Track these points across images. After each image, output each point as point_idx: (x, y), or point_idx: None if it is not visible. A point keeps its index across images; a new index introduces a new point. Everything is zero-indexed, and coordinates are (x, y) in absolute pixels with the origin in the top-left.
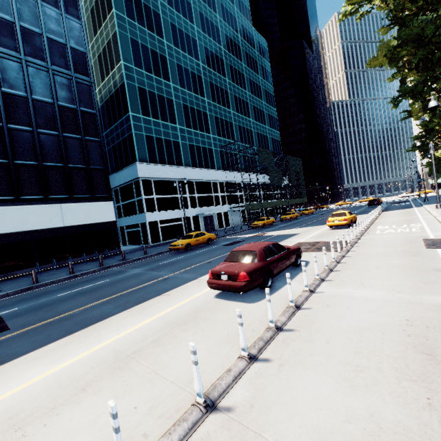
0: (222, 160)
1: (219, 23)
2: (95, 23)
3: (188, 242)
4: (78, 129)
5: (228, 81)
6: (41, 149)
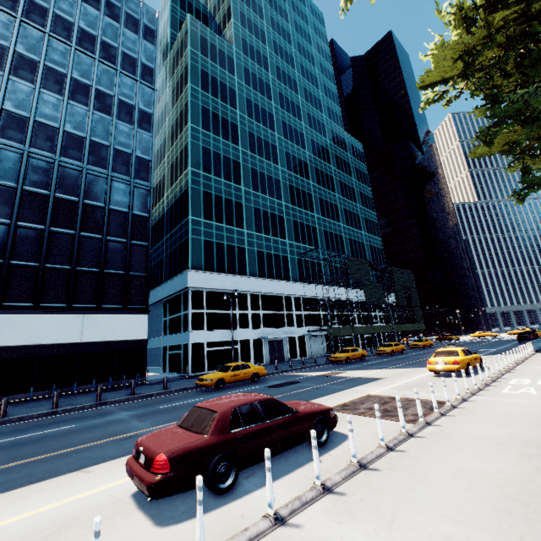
0: (300, 270)
1: (304, 129)
2: (173, 136)
3: (221, 377)
4: (125, 232)
5: (312, 184)
6: (79, 252)
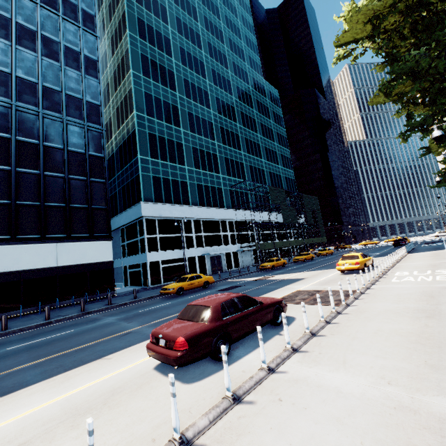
0: (231, 199)
1: (230, 77)
2: (116, 82)
3: (181, 286)
4: (84, 171)
5: (239, 126)
6: (45, 190)
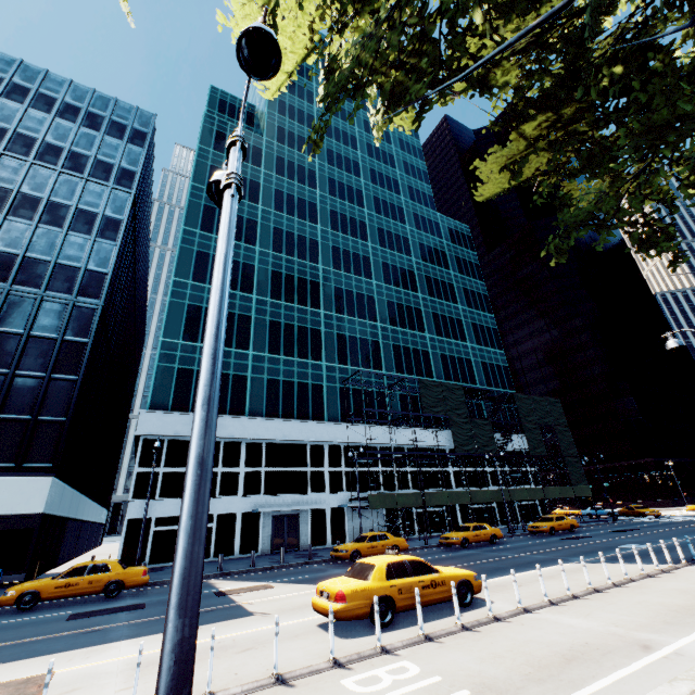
0: (343, 403)
1: (367, 217)
2: None
3: (36, 588)
4: (46, 364)
5: (376, 283)
6: None
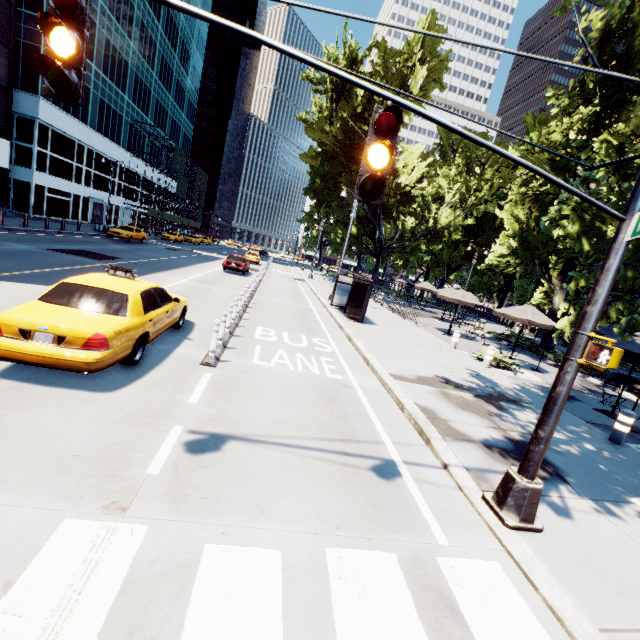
0: (130, 137)
1: None
2: None
3: (132, 235)
4: None
5: (161, 31)
6: None
